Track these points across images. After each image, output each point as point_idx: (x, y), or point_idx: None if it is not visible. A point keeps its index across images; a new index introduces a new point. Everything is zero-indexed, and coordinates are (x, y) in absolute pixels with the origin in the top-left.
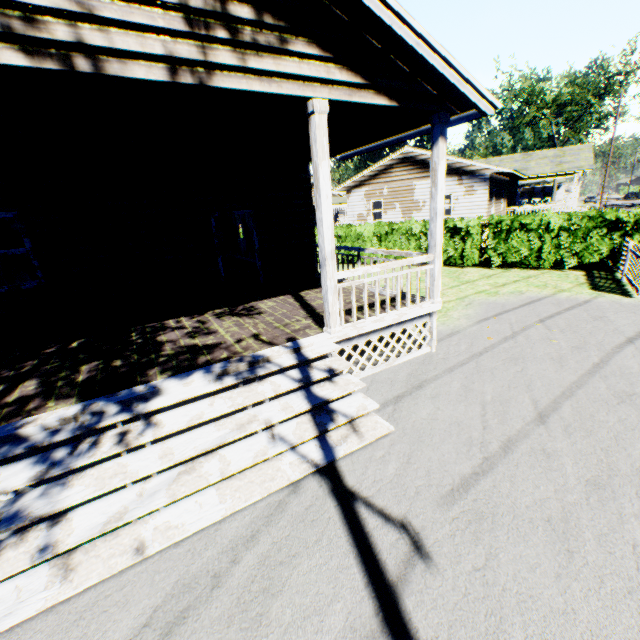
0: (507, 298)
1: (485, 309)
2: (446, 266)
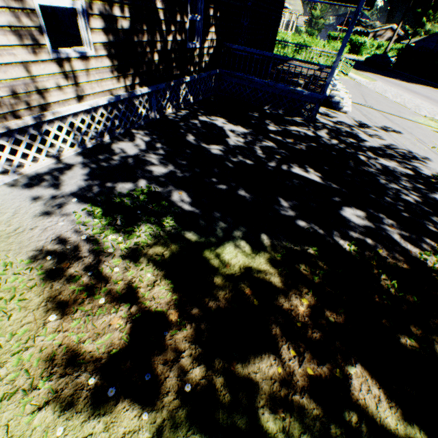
0: None
1: None
2: None
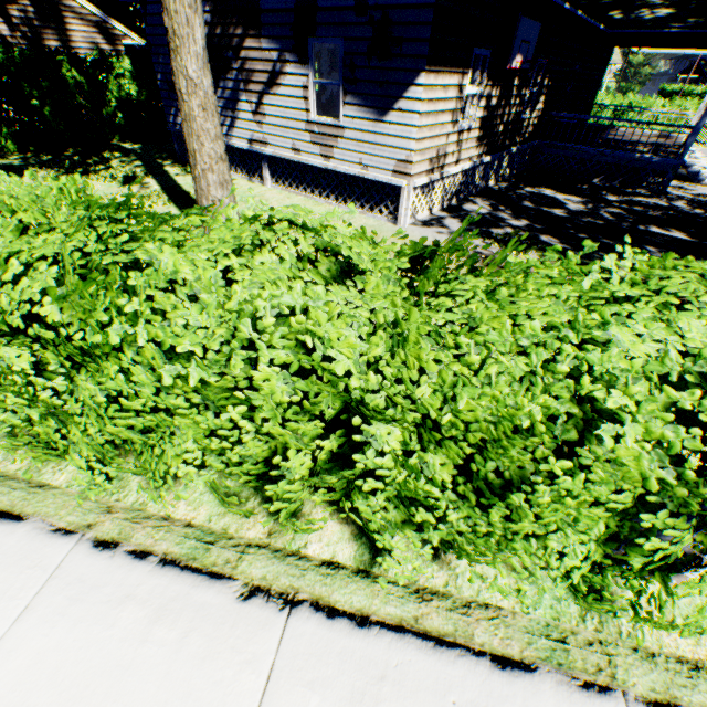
0: None
1: None
2: None
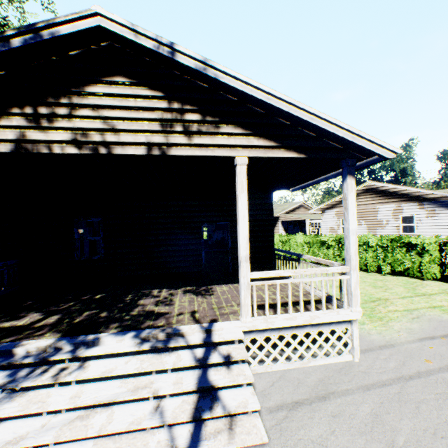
0: None
1: (434, 326)
2: (405, 276)
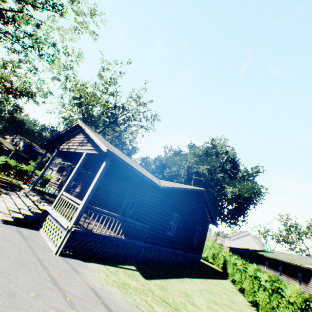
0: None
1: (124, 308)
2: None
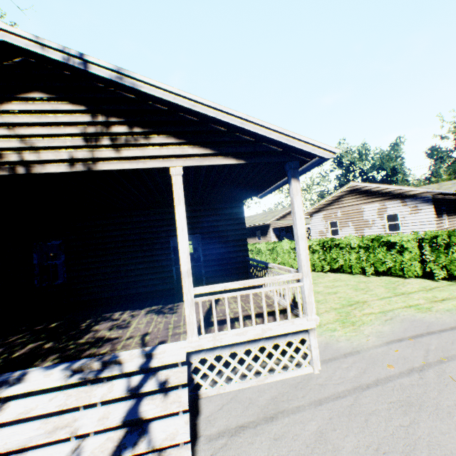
0: (439, 316)
1: (405, 327)
2: (389, 275)
